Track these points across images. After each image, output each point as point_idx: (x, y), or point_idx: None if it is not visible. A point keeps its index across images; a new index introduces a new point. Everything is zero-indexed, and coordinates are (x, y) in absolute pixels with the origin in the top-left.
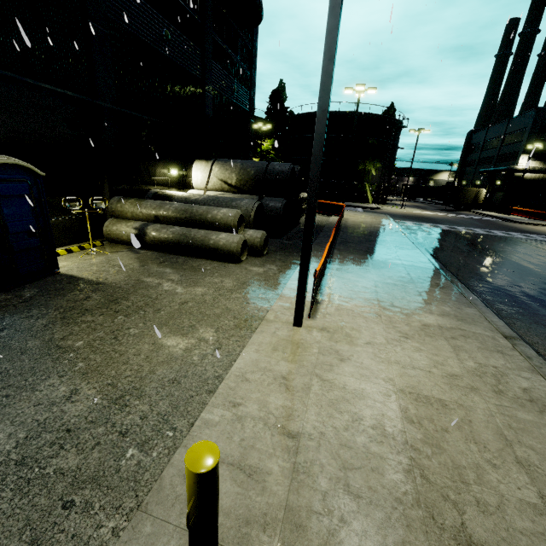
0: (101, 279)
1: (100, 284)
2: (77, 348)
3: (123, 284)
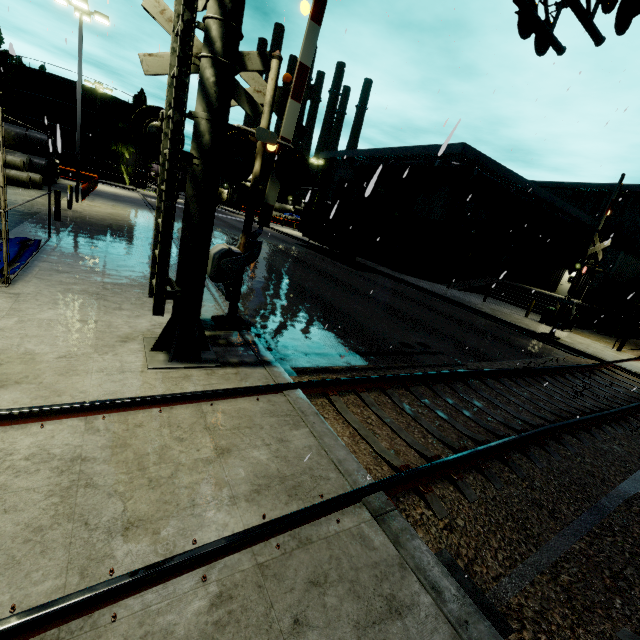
0: None
1: None
2: None
3: None
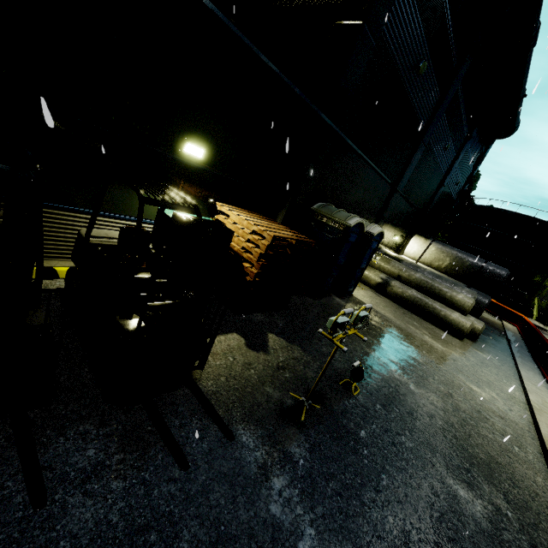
0: (382, 312)
1: (385, 317)
2: (422, 363)
3: (399, 323)
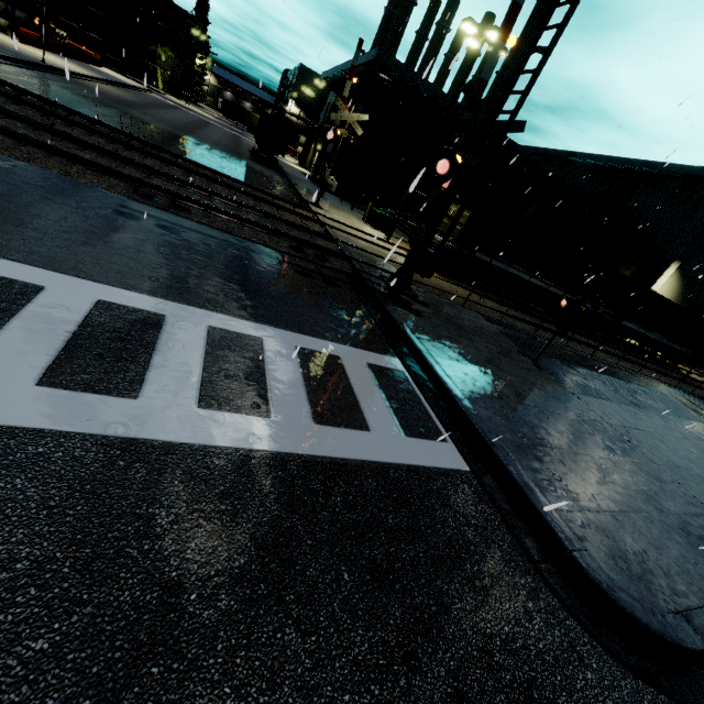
0: None
1: None
2: None
3: None
